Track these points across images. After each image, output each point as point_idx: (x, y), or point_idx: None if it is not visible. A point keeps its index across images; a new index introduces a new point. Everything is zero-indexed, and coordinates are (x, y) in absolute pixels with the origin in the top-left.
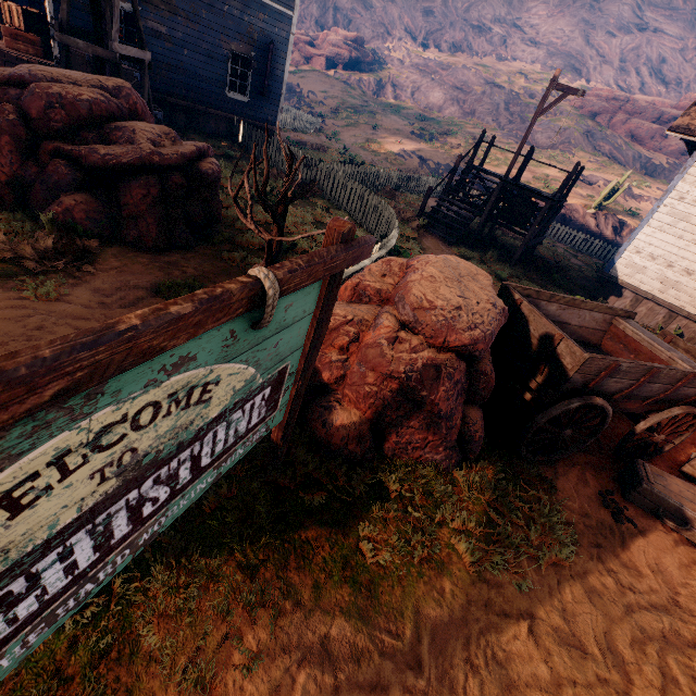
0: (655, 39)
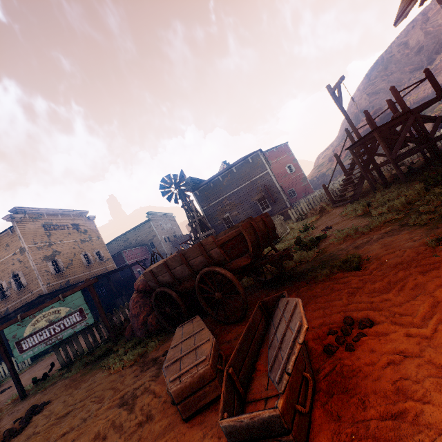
0: None
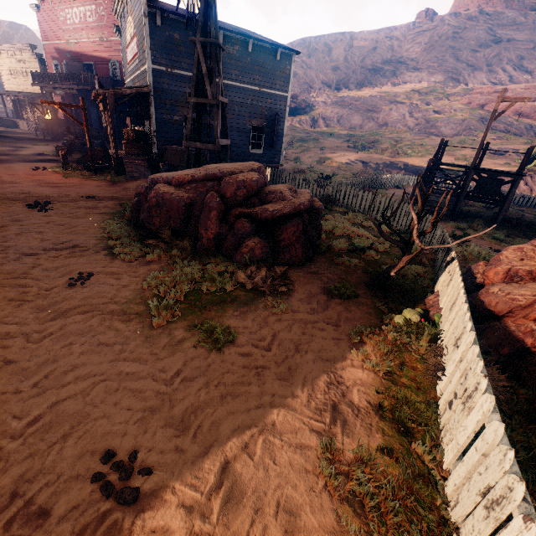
0: (510, 46)
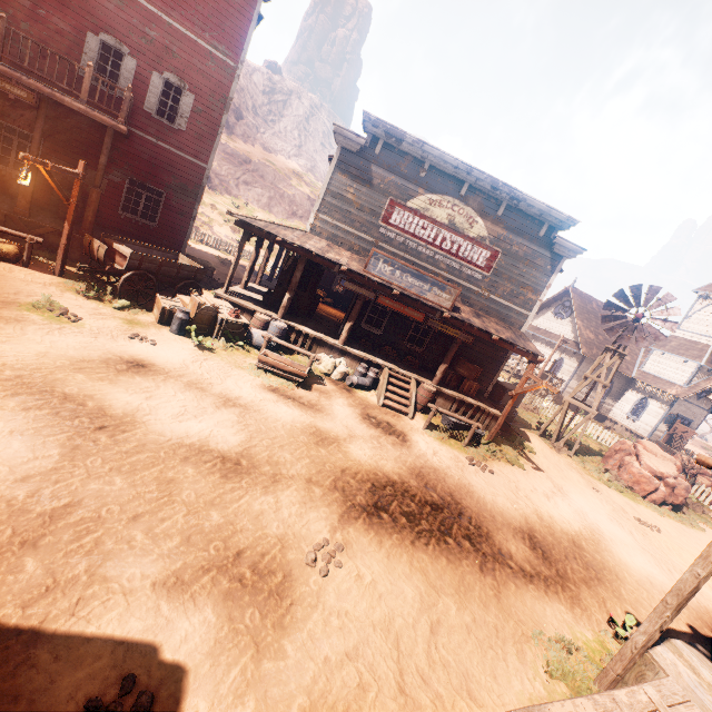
0: None
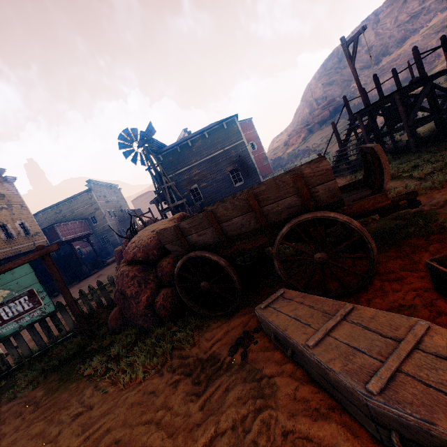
0: None
